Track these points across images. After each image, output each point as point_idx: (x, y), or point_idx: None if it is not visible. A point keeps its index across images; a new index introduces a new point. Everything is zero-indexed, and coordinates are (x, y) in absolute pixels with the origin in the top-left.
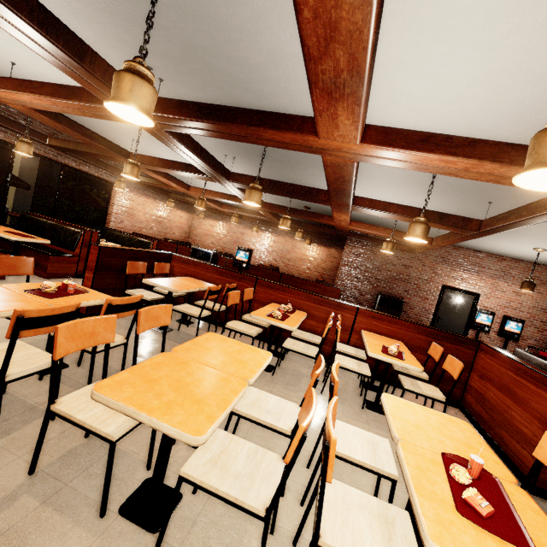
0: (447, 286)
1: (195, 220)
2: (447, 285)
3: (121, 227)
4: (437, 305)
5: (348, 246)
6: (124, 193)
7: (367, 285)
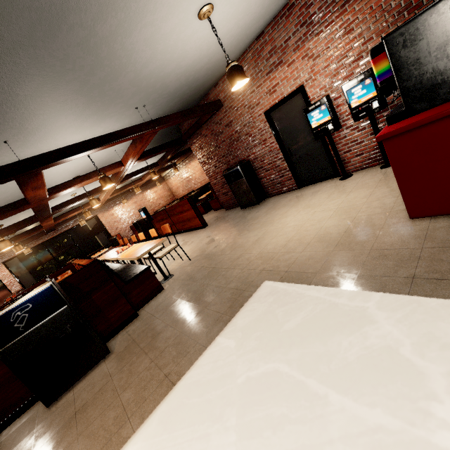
0: (268, 111)
1: (168, 184)
2: (267, 108)
3: (120, 230)
4: (276, 139)
5: (192, 147)
6: (105, 215)
7: (224, 167)
